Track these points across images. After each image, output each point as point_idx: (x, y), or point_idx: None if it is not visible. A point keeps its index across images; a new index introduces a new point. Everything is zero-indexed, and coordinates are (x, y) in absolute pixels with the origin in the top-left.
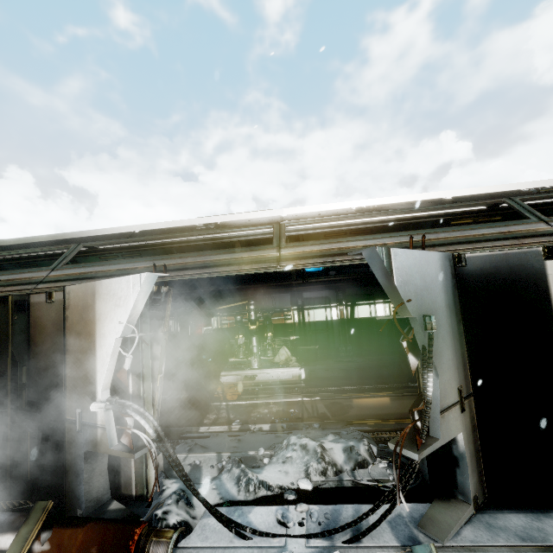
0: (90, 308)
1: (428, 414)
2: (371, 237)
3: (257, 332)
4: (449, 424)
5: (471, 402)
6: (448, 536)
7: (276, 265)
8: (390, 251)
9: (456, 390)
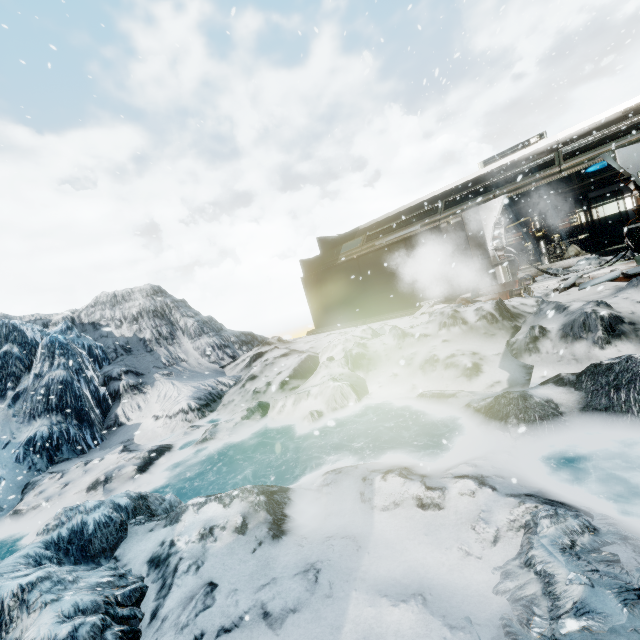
0: (477, 217)
1: None
2: (621, 139)
3: (544, 237)
4: None
5: None
6: None
7: (559, 175)
8: (614, 152)
9: None
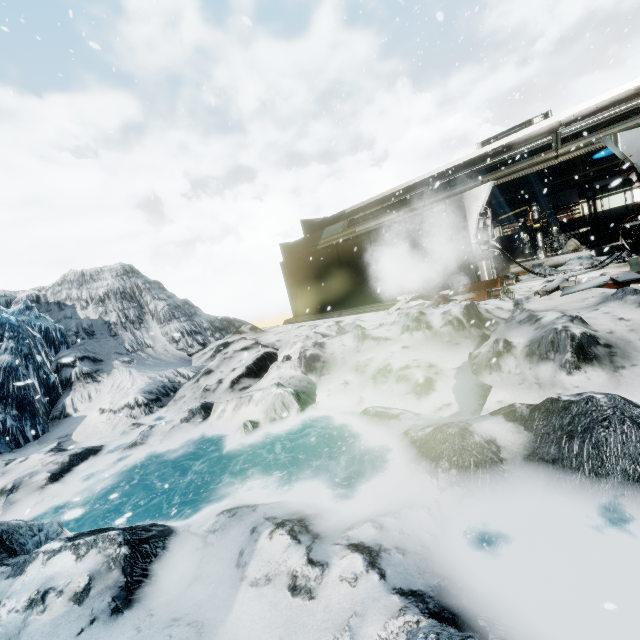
0: (461, 206)
1: None
2: (628, 121)
3: (541, 229)
4: None
5: None
6: None
7: (554, 161)
8: (617, 135)
9: None
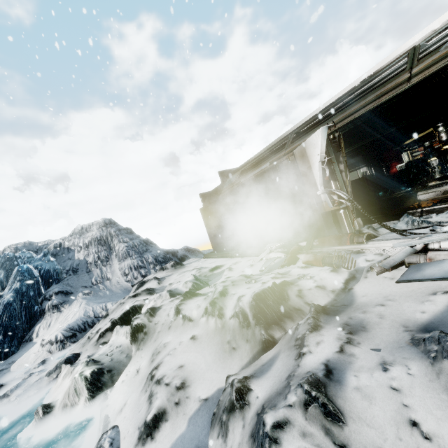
0: (304, 155)
1: None
2: None
3: None
4: None
5: None
6: None
7: (406, 85)
8: None
9: None
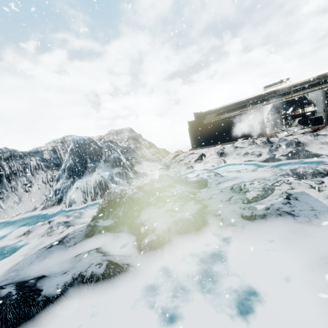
0: (261, 110)
1: (314, 113)
2: (312, 88)
3: (284, 118)
4: (319, 114)
5: (327, 112)
6: (317, 126)
7: (291, 98)
8: (308, 94)
9: (322, 110)
